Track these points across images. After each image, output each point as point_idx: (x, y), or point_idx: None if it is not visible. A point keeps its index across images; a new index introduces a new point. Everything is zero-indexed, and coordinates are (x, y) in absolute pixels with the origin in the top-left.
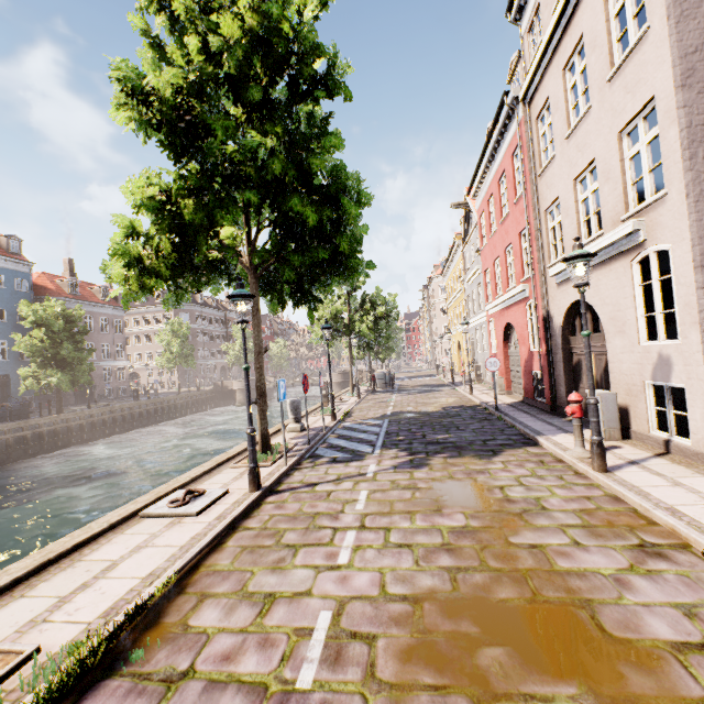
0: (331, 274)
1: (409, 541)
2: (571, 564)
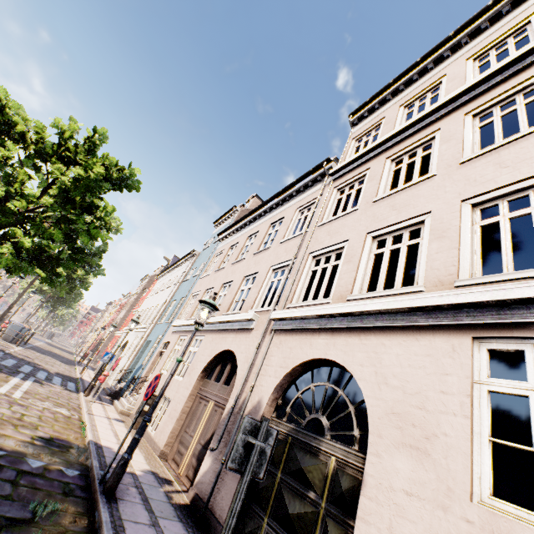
0: (64, 305)
1: (48, 346)
2: (63, 353)
